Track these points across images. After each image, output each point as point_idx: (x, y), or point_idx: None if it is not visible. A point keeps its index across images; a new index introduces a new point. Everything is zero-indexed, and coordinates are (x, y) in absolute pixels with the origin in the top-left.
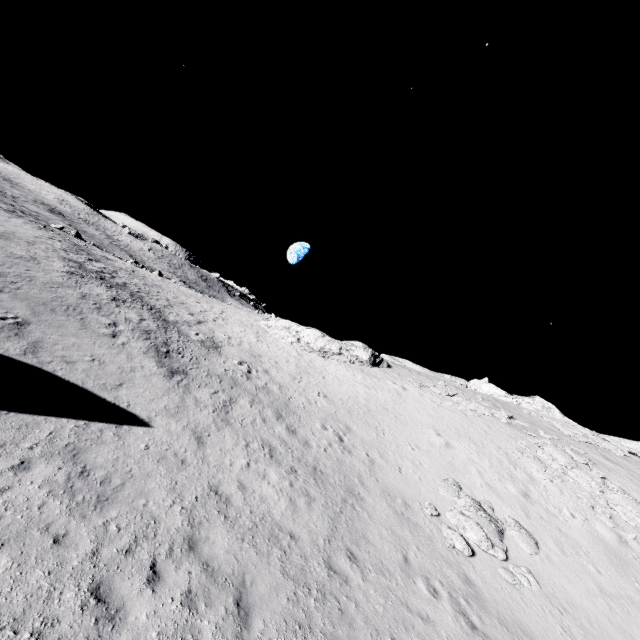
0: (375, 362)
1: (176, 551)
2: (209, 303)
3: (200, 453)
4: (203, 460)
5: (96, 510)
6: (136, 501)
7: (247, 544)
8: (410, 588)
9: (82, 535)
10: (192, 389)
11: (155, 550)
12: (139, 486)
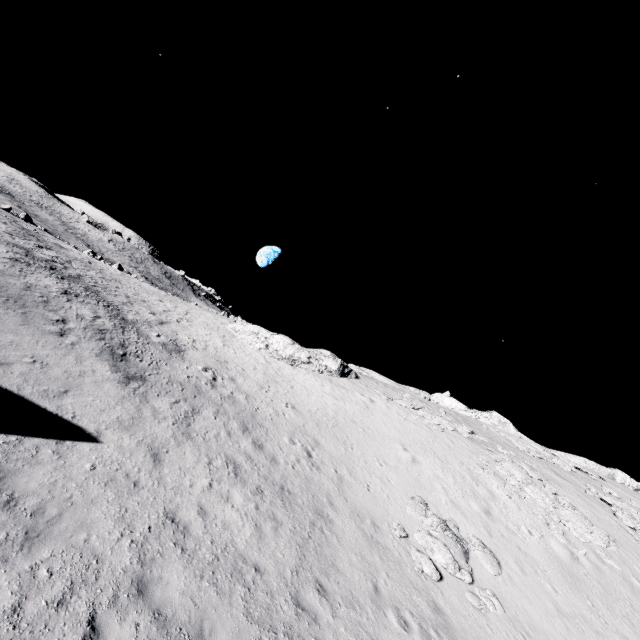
0: (344, 372)
1: (122, 598)
2: (173, 302)
3: (156, 473)
4: (159, 481)
5: (22, 550)
6: (75, 536)
7: (207, 582)
8: (381, 622)
9: (1, 585)
10: (150, 398)
11: (95, 598)
12: (80, 516)
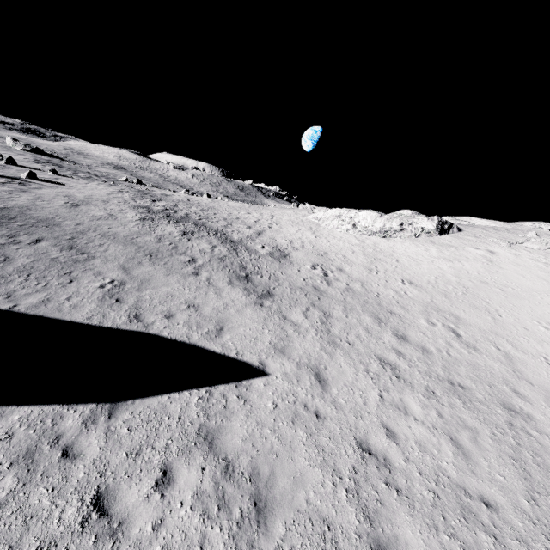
0: (443, 229)
1: None
2: (257, 211)
3: (328, 396)
4: (335, 405)
5: (260, 529)
6: (295, 497)
7: (444, 535)
8: None
9: None
10: (285, 312)
11: None
12: (289, 469)
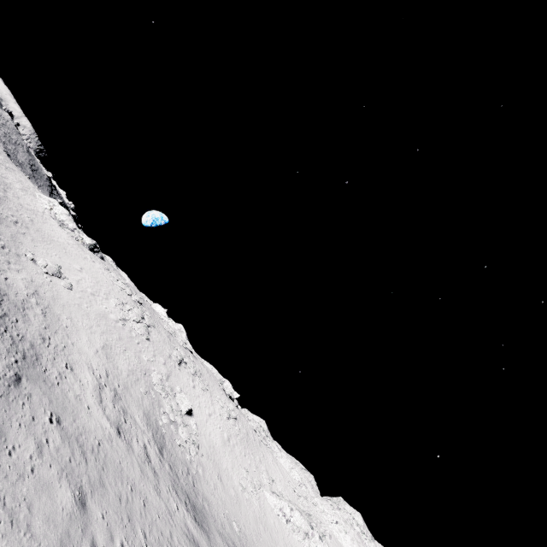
0: (94, 249)
1: None
2: (7, 160)
3: None
4: None
5: None
6: None
7: None
8: None
9: None
10: None
11: None
12: None
